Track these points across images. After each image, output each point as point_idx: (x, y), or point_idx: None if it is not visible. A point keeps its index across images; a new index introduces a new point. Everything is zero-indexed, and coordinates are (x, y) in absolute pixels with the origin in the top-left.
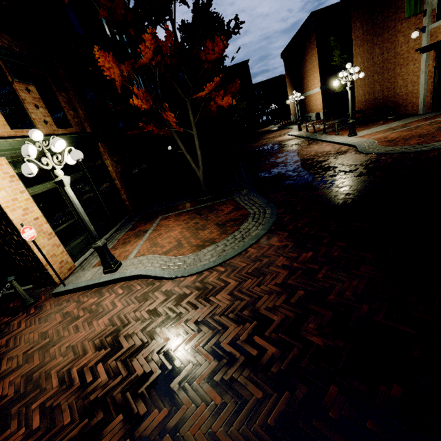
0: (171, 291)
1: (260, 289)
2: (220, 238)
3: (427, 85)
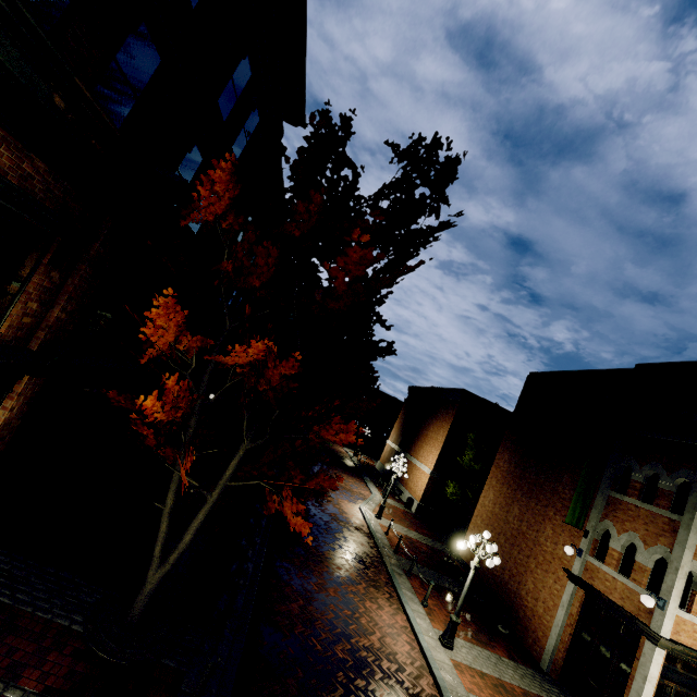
0: None
1: None
2: None
3: (564, 631)
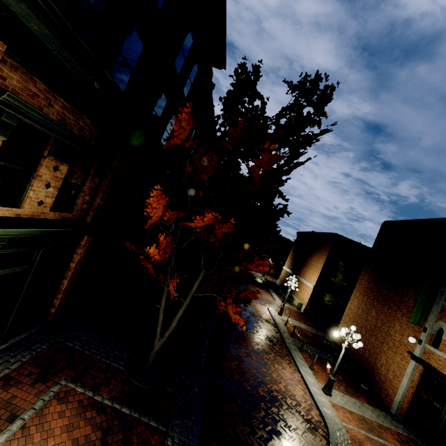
0: None
1: None
2: None
3: (407, 390)
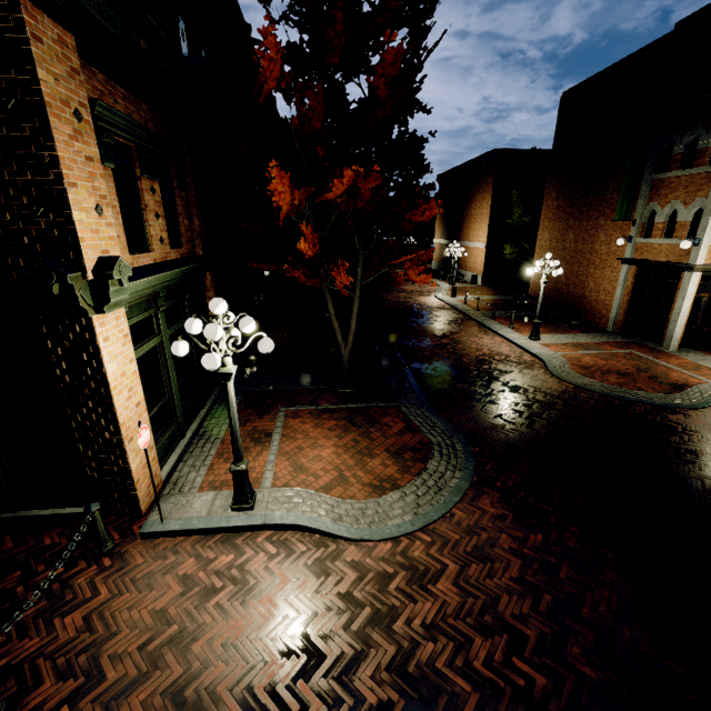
0: (363, 565)
1: (493, 583)
2: (403, 478)
3: (622, 301)
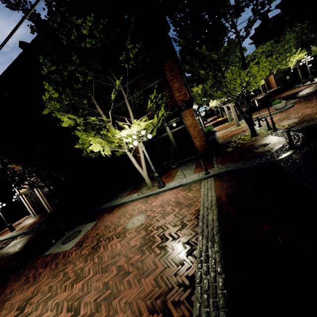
0: None
1: None
2: None
3: None
